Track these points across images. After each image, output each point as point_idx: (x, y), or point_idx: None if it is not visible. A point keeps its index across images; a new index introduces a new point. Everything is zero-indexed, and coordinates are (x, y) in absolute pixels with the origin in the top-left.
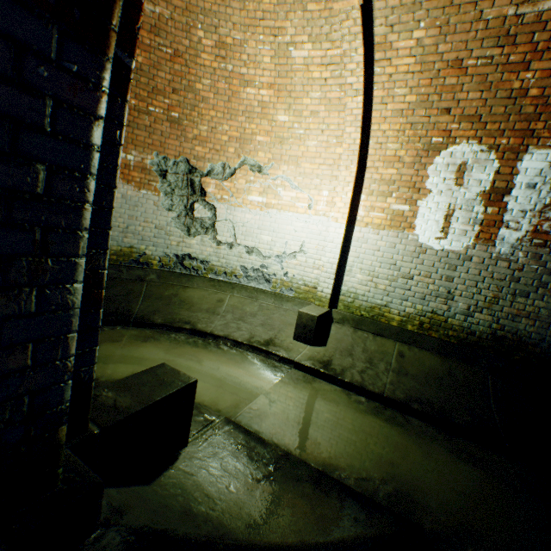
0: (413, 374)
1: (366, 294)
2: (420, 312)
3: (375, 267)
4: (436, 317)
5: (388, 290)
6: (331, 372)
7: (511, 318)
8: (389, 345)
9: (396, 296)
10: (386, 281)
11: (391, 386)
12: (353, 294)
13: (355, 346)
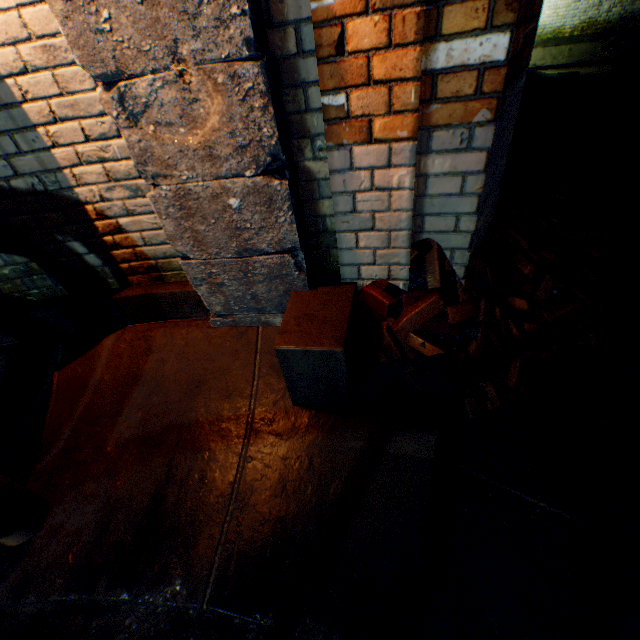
0: (575, 56)
1: (550, 24)
2: (582, 23)
3: (557, 3)
4: (590, 21)
5: (564, 16)
6: (537, 67)
7: (631, 5)
8: (563, 49)
9: (568, 18)
10: (563, 10)
11: (565, 62)
12: (542, 28)
13: (544, 56)
